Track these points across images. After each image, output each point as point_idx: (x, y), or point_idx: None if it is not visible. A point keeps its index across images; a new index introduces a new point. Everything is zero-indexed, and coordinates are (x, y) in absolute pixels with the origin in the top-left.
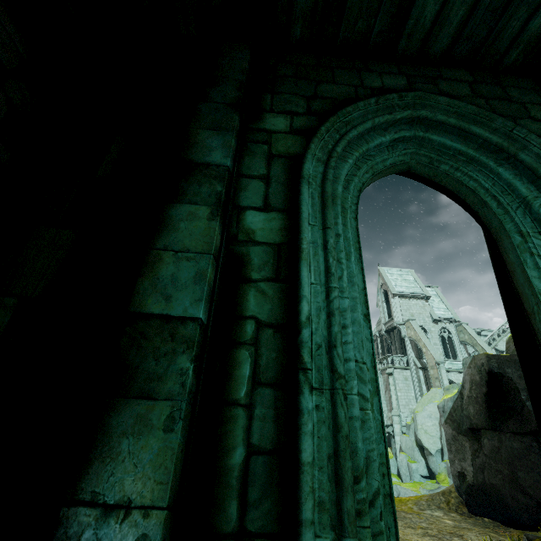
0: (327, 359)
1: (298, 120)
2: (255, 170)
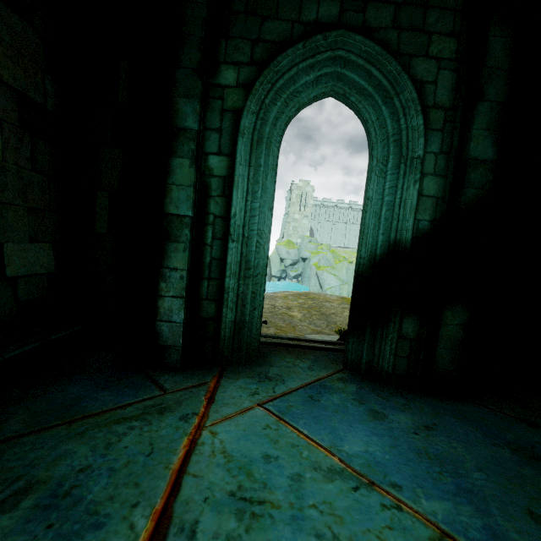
0: (242, 231)
1: (243, 72)
2: (214, 124)
